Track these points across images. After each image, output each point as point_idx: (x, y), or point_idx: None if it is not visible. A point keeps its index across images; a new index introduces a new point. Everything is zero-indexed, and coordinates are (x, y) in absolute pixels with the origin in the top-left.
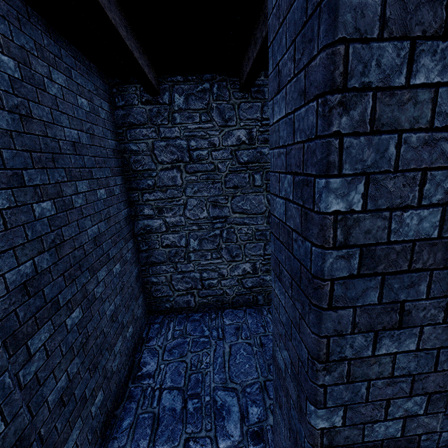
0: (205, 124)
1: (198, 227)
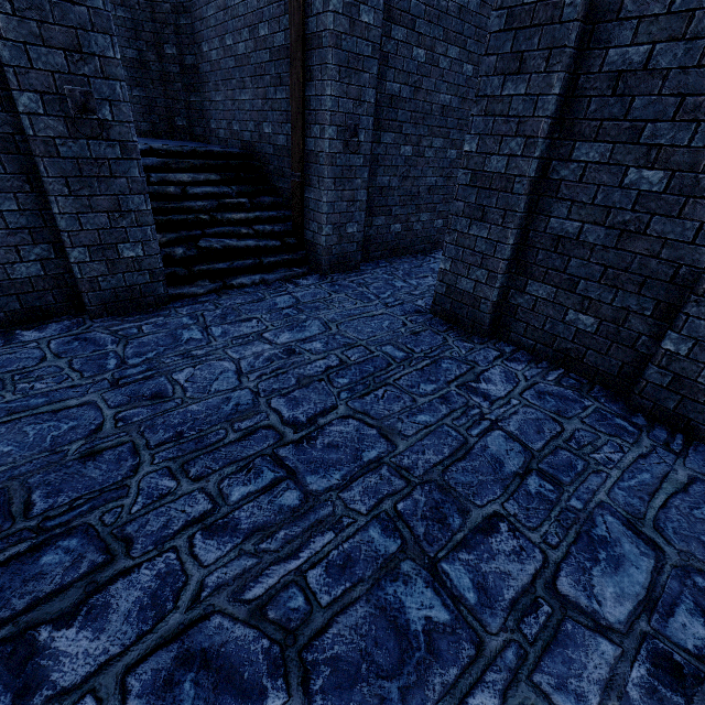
0: None
1: None
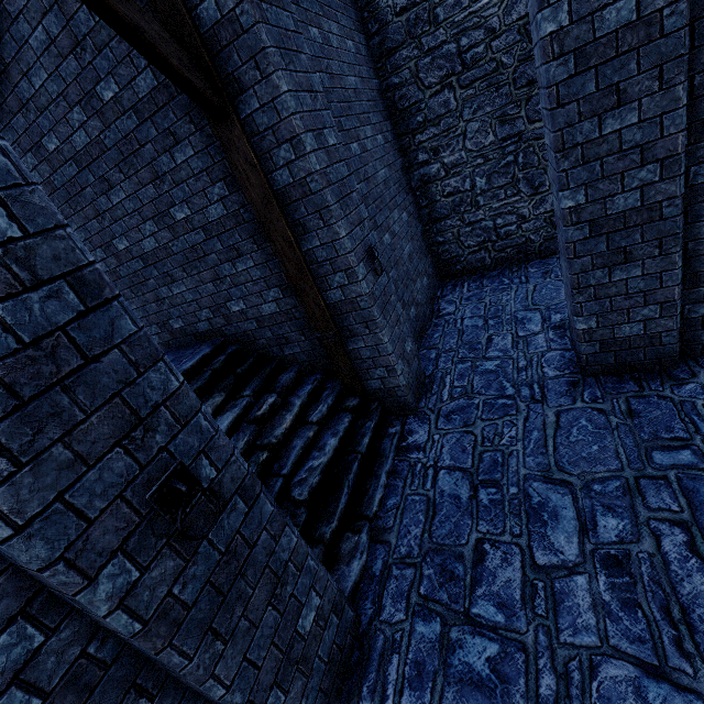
0: (477, 5)
1: (484, 160)
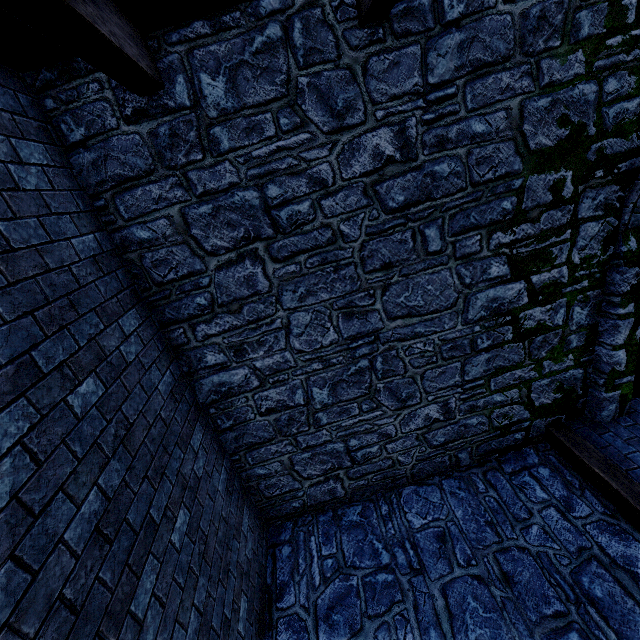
0: (291, 138)
1: (323, 364)
